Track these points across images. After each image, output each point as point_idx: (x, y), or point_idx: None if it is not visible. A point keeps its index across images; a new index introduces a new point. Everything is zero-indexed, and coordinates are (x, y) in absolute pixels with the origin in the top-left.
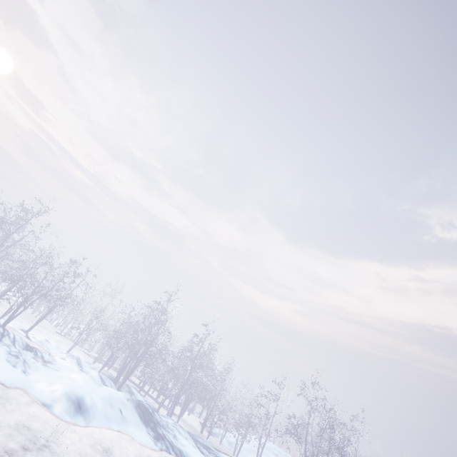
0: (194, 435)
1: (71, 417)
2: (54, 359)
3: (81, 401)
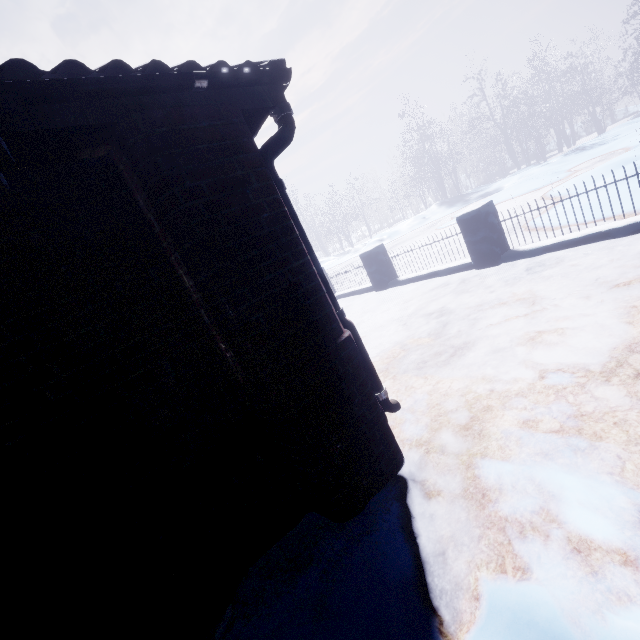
0: None
1: None
2: None
3: (381, 238)
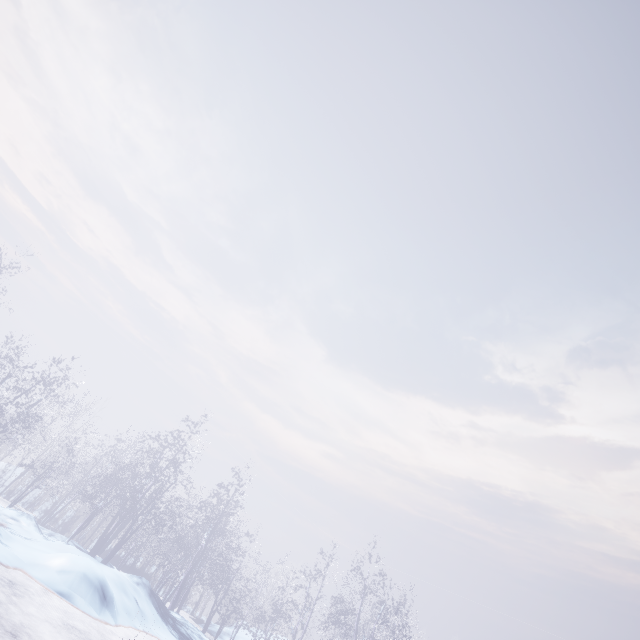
0: None
1: (97, 612)
2: (2, 520)
3: (104, 587)
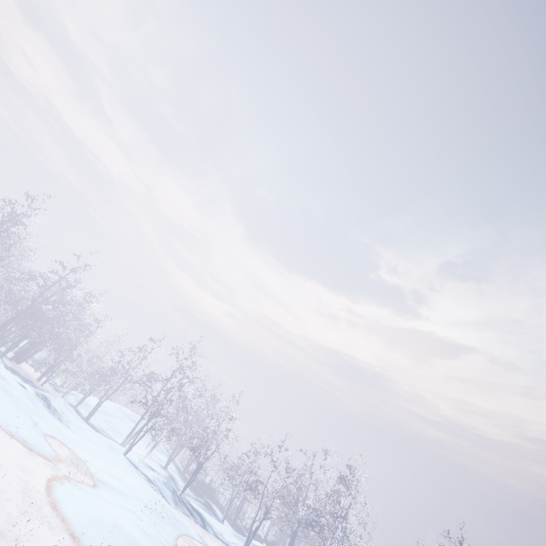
0: (19, 372)
1: None
2: None
3: None
